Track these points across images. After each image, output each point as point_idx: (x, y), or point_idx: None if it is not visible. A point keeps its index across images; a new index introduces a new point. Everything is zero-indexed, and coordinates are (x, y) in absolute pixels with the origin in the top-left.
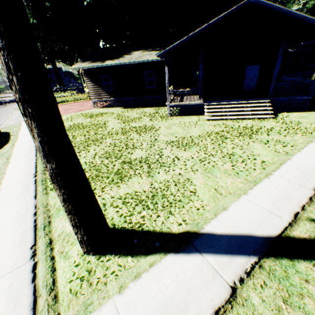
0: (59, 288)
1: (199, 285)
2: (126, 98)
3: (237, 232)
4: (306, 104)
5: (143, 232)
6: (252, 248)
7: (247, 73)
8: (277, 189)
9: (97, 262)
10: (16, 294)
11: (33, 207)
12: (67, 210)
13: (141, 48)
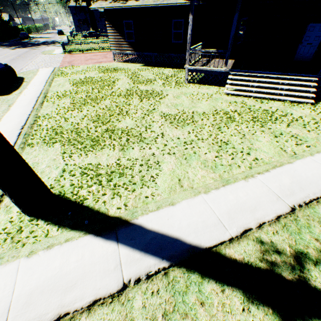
0: None
1: (97, 272)
2: (148, 53)
3: (168, 232)
4: None
5: (82, 207)
6: (171, 253)
7: (307, 34)
8: (247, 196)
9: (29, 223)
10: None
11: None
12: None
13: None
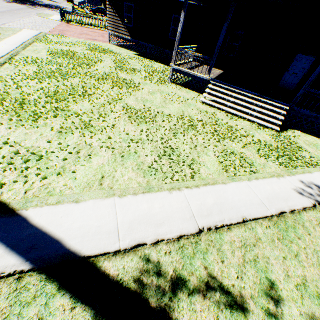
0: None
1: None
2: (144, 43)
3: (52, 231)
4: None
5: None
6: (41, 256)
7: (295, 64)
8: (162, 208)
9: None
10: None
11: None
12: None
13: None
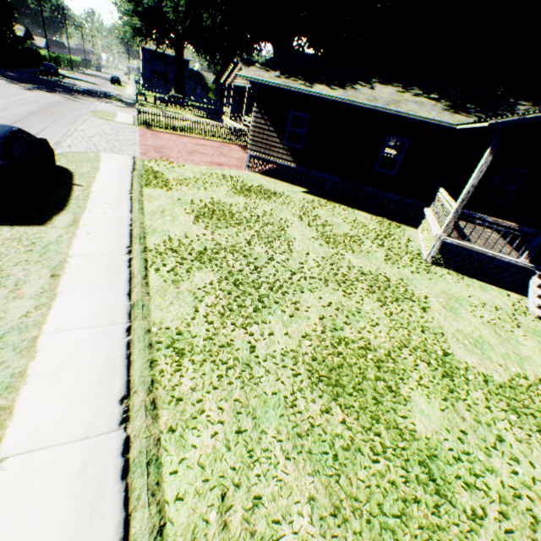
0: None
1: None
2: (321, 173)
3: None
4: None
5: None
6: None
7: None
8: None
9: None
10: None
11: None
12: None
13: (392, 81)
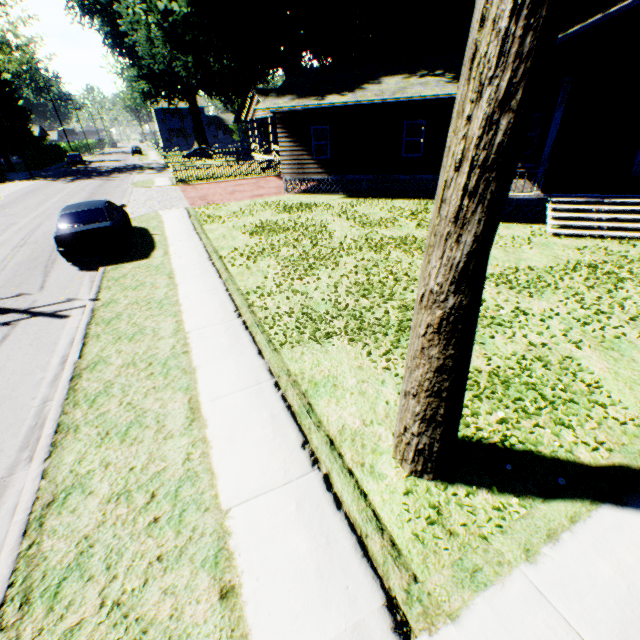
0: (390, 529)
1: None
2: (354, 176)
3: None
4: None
5: (515, 452)
6: None
7: None
8: None
9: (442, 493)
10: (319, 524)
11: (266, 372)
12: (429, 389)
13: (398, 70)
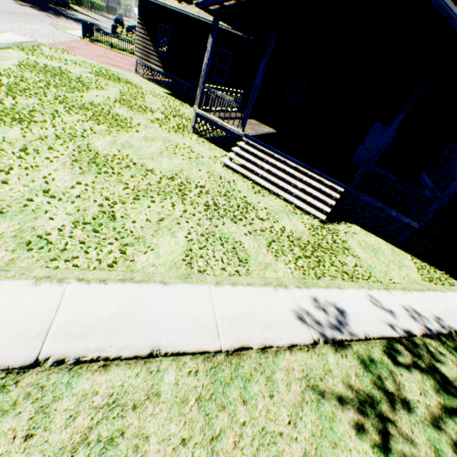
0: None
1: None
2: (179, 79)
3: None
4: (405, 233)
5: None
6: None
7: (372, 135)
8: None
9: None
10: None
11: None
12: None
13: None
